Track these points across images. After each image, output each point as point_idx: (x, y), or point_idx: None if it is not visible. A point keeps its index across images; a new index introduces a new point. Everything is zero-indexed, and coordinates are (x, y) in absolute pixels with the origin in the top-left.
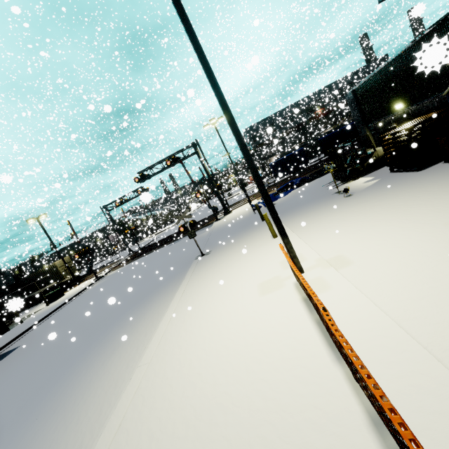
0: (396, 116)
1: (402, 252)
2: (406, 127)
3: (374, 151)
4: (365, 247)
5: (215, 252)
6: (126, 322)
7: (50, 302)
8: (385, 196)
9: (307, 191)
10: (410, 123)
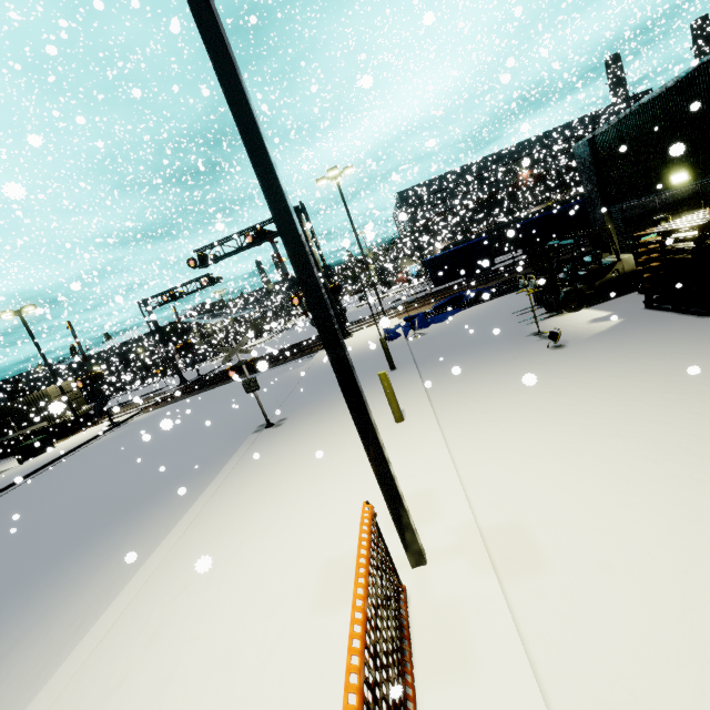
0: (669, 198)
1: (687, 580)
2: (695, 222)
3: (618, 260)
4: (585, 517)
5: (289, 426)
6: (80, 562)
7: (26, 458)
8: (635, 365)
9: (483, 318)
10: (701, 215)
